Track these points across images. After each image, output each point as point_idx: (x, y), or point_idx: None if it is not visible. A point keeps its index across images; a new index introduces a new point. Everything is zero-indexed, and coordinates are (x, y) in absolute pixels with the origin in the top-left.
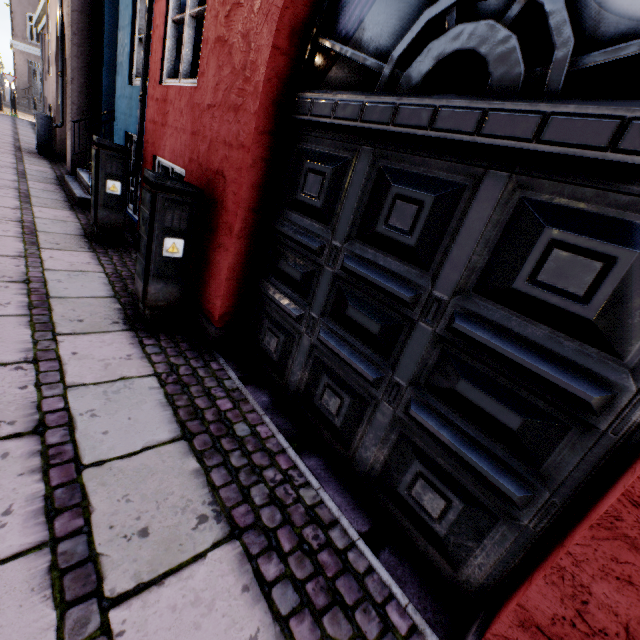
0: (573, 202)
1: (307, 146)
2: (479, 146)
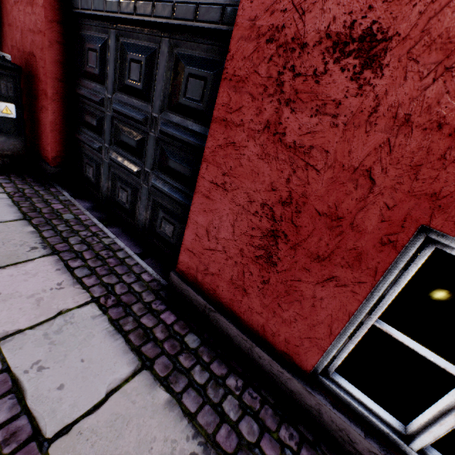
0: (192, 52)
1: (85, 32)
2: (155, 24)
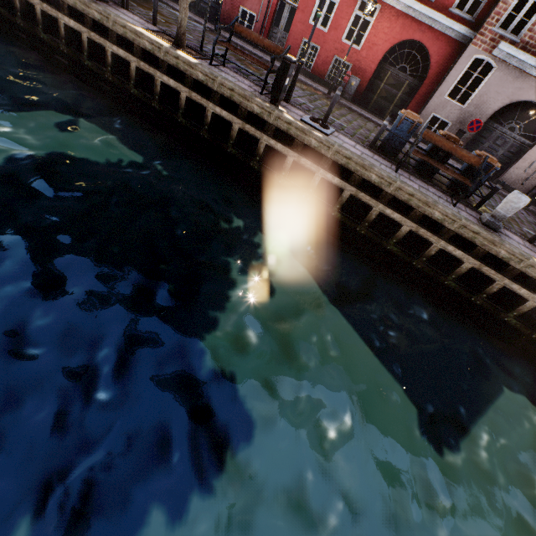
0: None
1: None
2: None
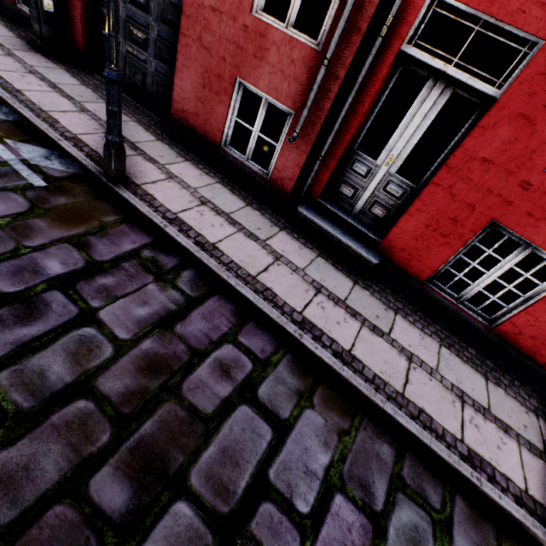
0: None
1: None
2: None
